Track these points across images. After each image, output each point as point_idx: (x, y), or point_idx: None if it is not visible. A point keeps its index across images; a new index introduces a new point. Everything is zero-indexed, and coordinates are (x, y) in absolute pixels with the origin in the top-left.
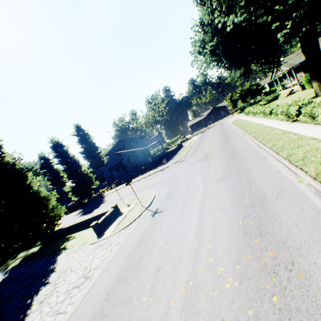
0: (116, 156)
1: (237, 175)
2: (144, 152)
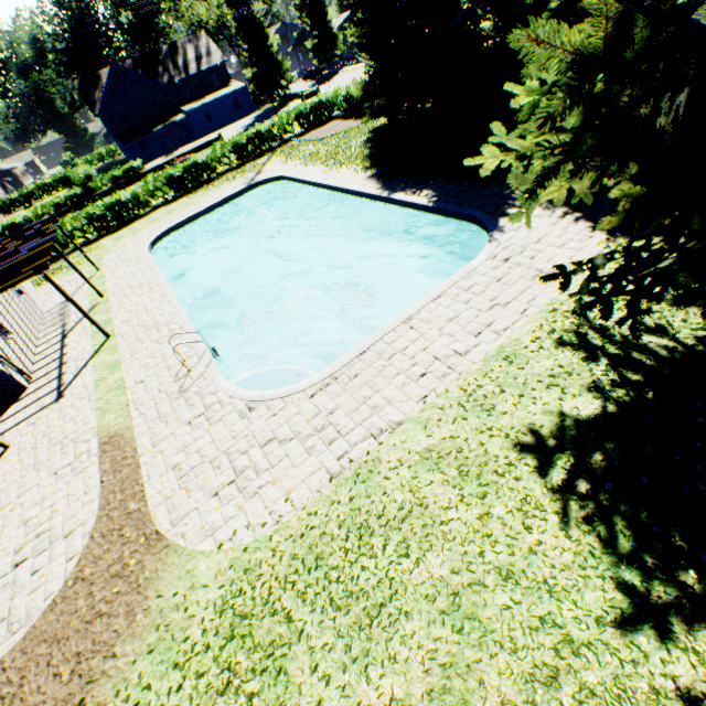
0: None
1: None
2: None
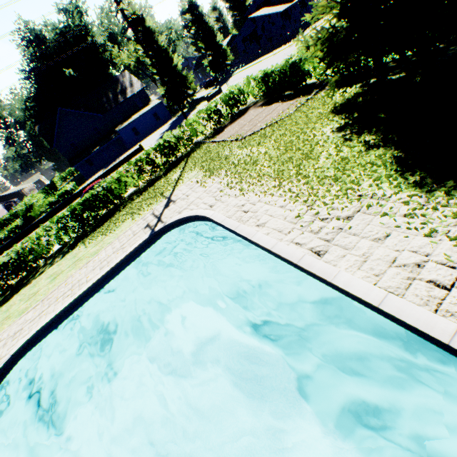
0: (250, 23)
1: None
2: (288, 13)
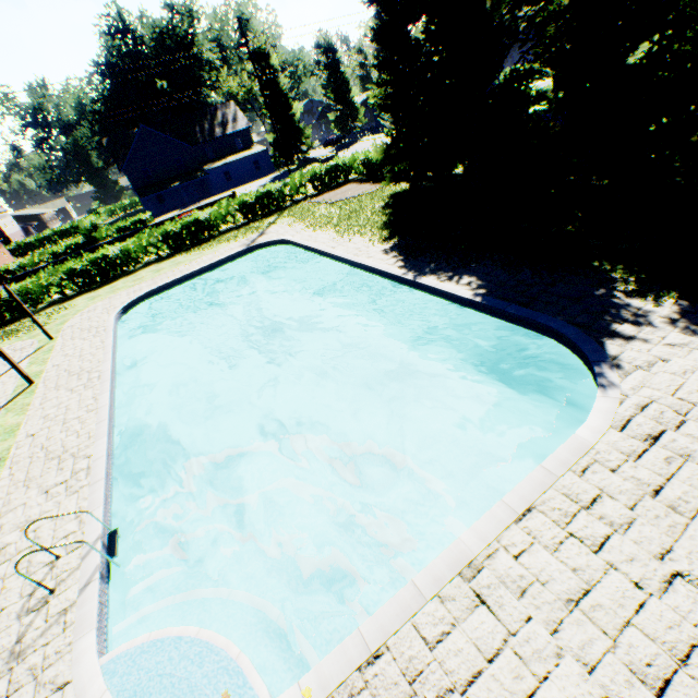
0: None
1: None
2: None
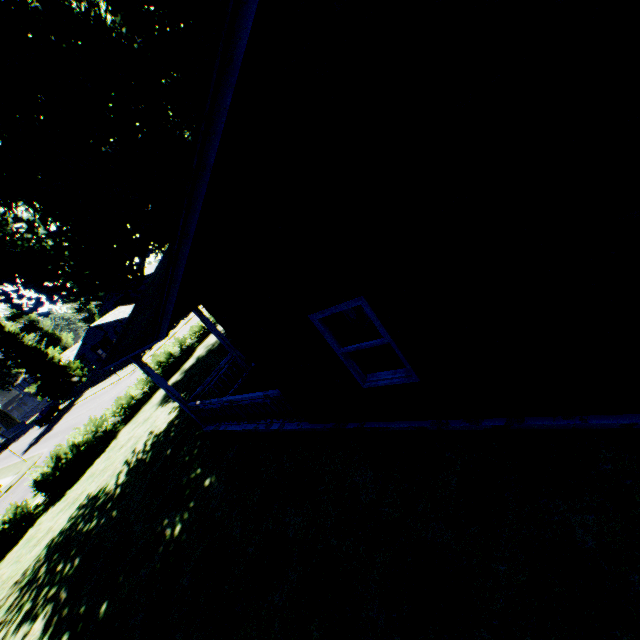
0: (95, 330)
1: (30, 489)
2: None
